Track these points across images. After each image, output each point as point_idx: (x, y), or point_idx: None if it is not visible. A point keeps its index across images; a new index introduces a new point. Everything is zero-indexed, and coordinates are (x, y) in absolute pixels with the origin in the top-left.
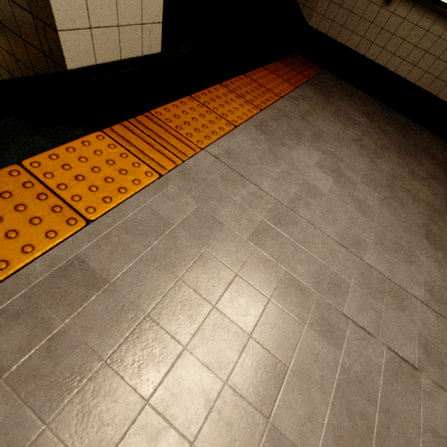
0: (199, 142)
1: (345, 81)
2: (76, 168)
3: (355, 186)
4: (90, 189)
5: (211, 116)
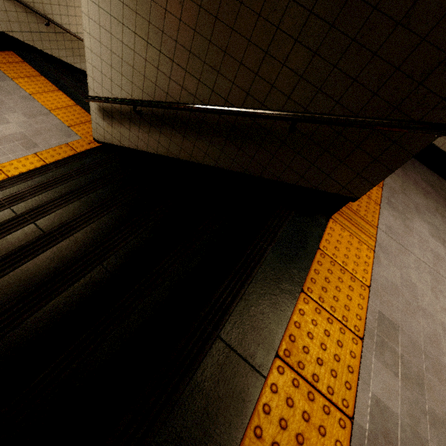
0: (372, 221)
1: None
2: (340, 249)
3: None
4: (355, 264)
5: (364, 197)
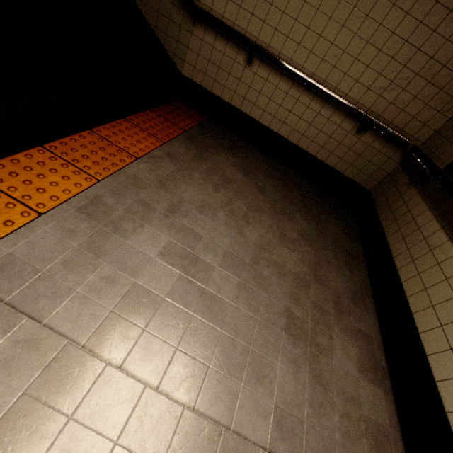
0: None
1: (229, 131)
2: None
3: (210, 273)
4: None
5: None
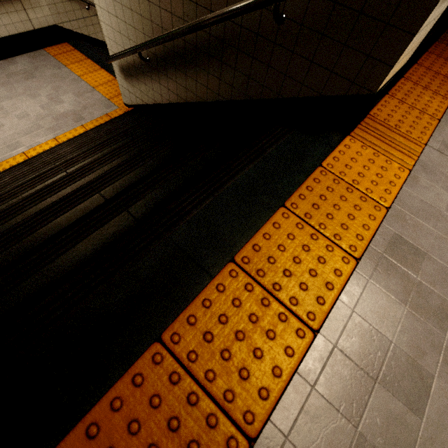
0: (419, 138)
1: None
2: (354, 167)
3: None
4: (372, 183)
5: (414, 112)
